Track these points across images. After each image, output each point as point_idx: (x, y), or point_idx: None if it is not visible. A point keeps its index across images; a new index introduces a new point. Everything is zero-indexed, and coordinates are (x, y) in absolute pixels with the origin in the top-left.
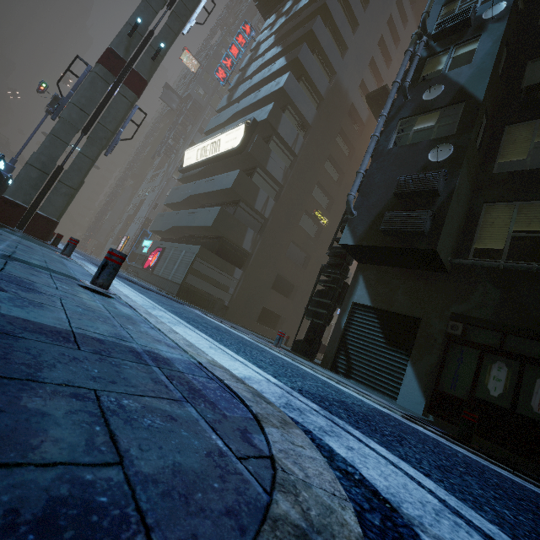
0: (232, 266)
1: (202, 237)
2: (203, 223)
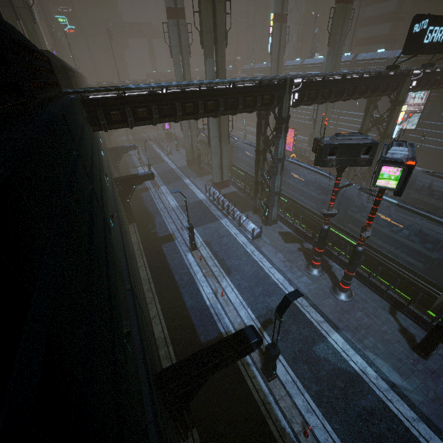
0: (394, 44)
1: (375, 38)
2: (382, 33)
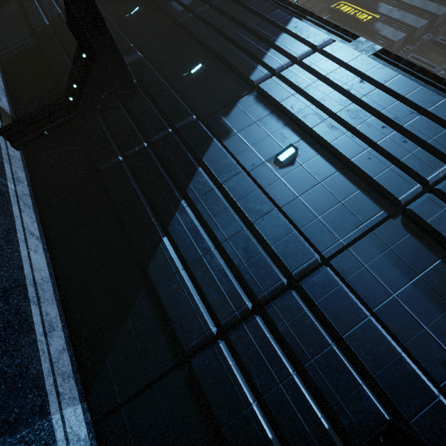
0: None
1: None
2: None
